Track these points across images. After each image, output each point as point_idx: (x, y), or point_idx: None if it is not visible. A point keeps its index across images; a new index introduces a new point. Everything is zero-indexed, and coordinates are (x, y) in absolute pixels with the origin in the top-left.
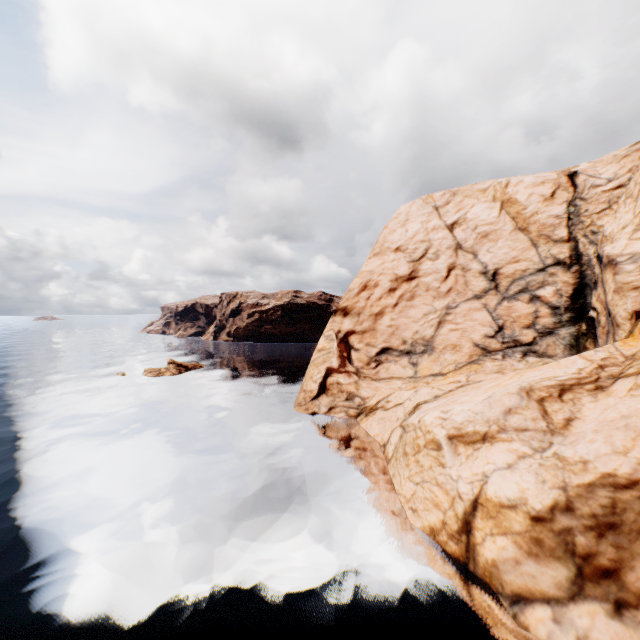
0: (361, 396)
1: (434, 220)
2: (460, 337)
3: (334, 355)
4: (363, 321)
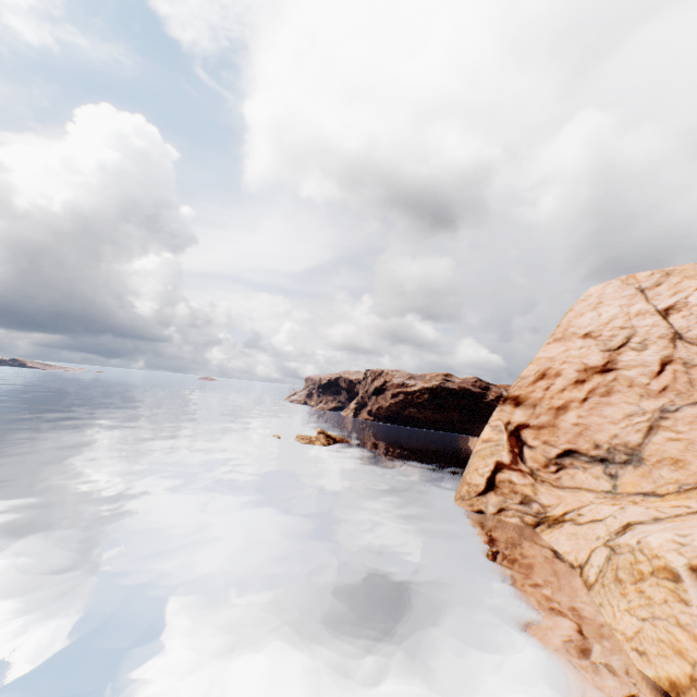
0: (540, 502)
1: (638, 304)
2: (684, 450)
3: (504, 448)
4: (539, 414)
